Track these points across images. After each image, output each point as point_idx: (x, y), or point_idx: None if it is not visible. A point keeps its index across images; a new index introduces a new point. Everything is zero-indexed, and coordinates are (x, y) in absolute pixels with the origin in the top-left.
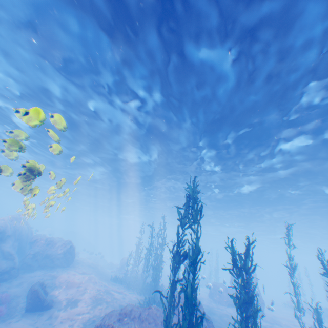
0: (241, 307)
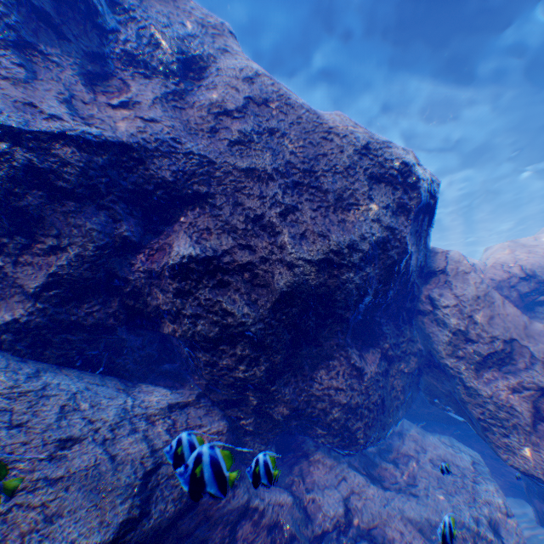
0: None
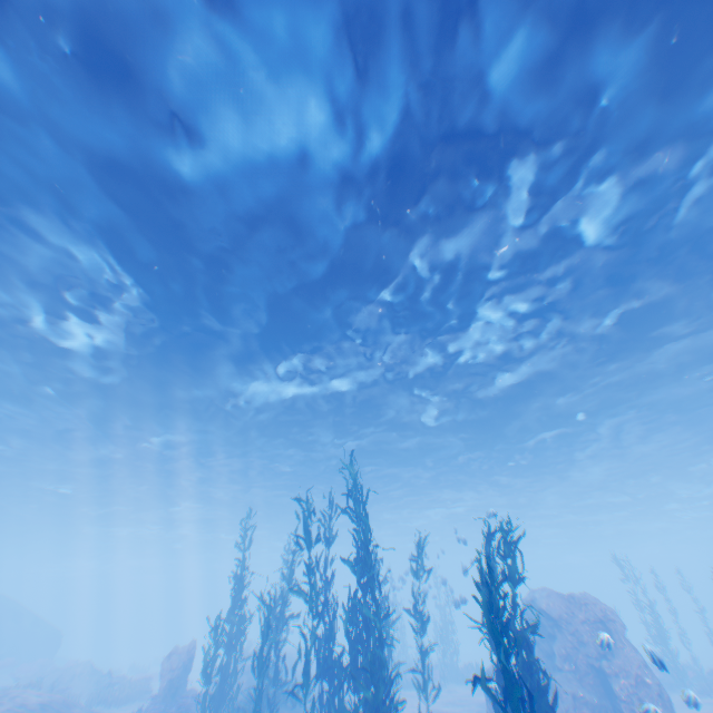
0: None
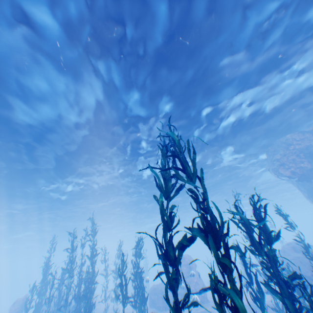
0: (292, 302)
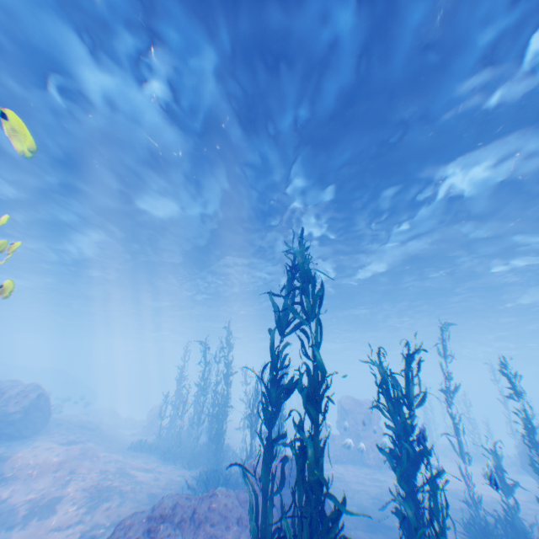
0: (406, 474)
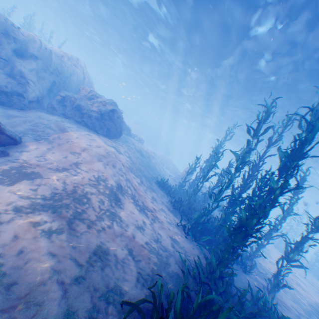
0: None
